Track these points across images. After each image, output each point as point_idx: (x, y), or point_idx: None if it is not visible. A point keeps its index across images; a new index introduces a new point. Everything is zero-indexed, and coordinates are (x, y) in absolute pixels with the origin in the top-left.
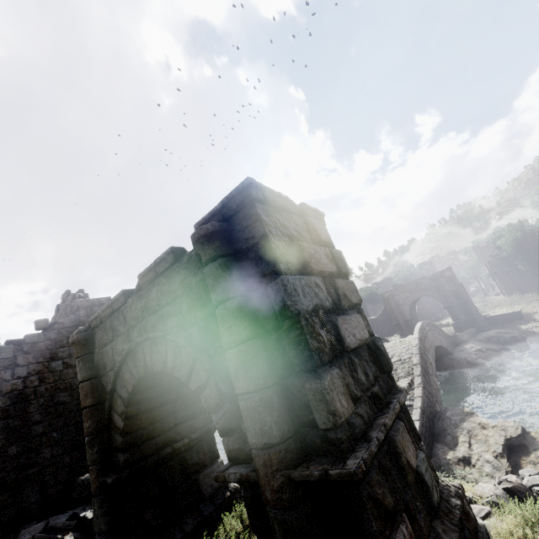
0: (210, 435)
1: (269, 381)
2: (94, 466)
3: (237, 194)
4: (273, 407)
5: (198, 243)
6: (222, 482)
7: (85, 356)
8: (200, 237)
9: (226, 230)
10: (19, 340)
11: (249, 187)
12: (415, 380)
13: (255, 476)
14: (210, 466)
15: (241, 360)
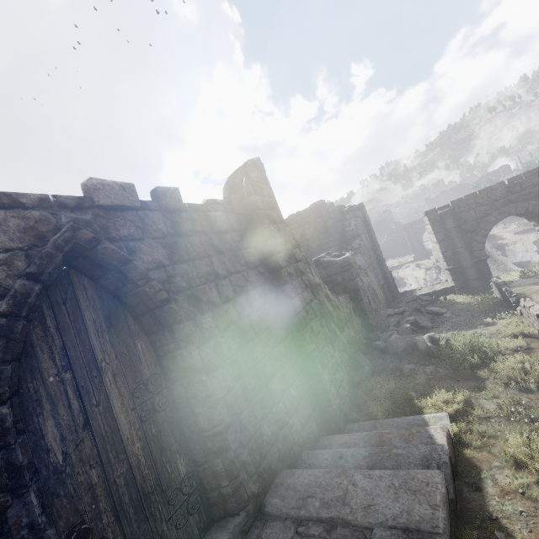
0: None
1: None
2: (468, 257)
3: None
4: None
5: None
6: None
7: (453, 217)
8: None
9: None
10: (350, 222)
11: None
12: (495, 253)
13: None
14: None
15: None
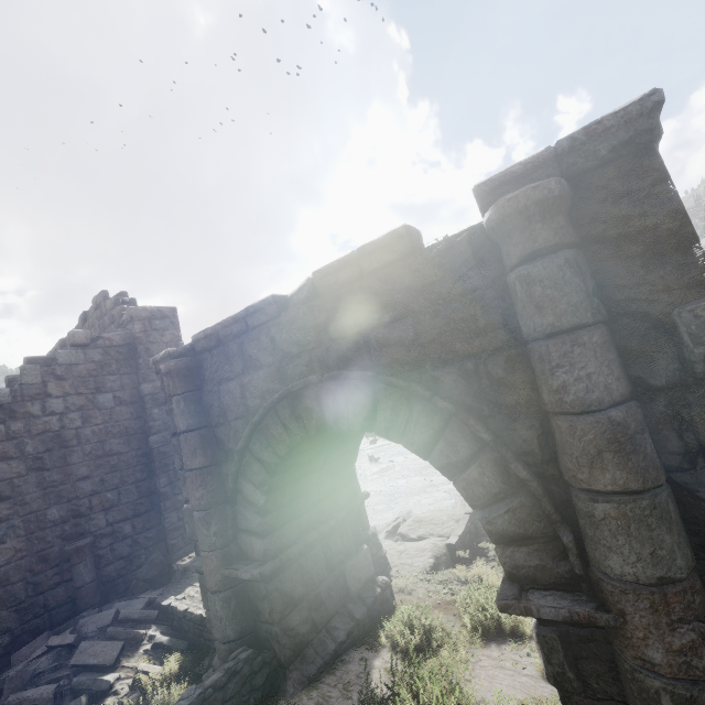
0: (354, 515)
1: (662, 475)
2: (212, 553)
3: (620, 124)
4: (671, 519)
5: (518, 217)
6: (370, 576)
7: (188, 394)
8: (534, 203)
9: (573, 197)
10: (46, 359)
11: (656, 111)
12: None
13: (613, 620)
14: (356, 554)
15: (613, 437)
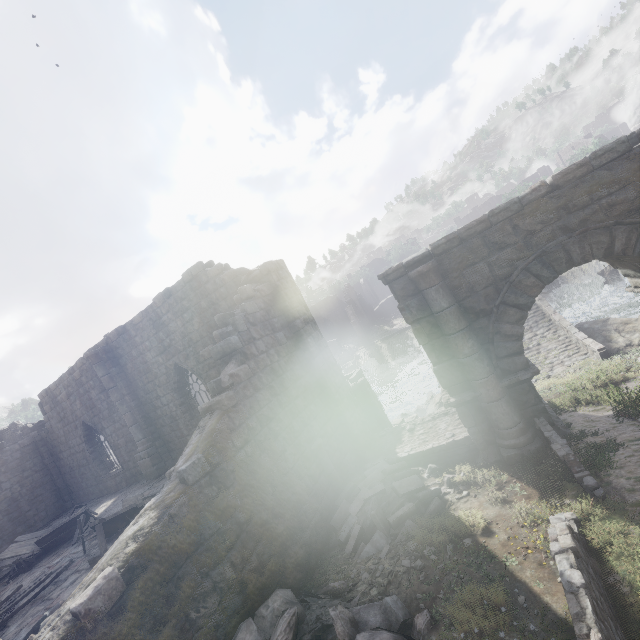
0: None
1: None
2: (490, 377)
3: None
4: None
5: None
6: None
7: (442, 283)
8: None
9: None
10: (230, 314)
11: None
12: (548, 309)
13: None
14: None
15: None
